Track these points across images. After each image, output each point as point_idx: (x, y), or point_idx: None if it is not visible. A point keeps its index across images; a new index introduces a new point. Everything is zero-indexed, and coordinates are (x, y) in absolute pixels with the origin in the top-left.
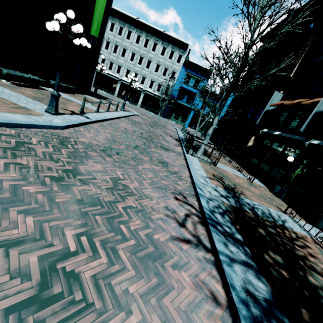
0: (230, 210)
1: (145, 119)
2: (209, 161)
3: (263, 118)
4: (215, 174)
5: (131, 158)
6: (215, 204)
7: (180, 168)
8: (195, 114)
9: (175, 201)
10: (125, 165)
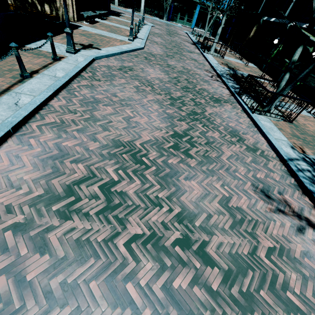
0: (230, 74)
1: (160, 29)
2: (218, 56)
3: (265, 6)
4: (223, 62)
5: (180, 59)
6: (223, 72)
7: (203, 61)
8: (201, 8)
9: (206, 72)
10: (180, 62)
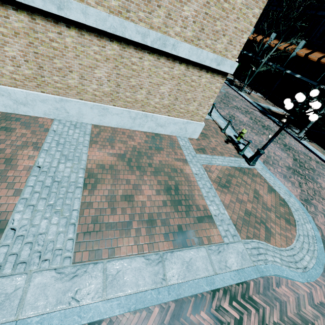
0: None
1: None
2: None
3: None
4: None
5: None
6: None
7: None
8: None
9: None
10: None
